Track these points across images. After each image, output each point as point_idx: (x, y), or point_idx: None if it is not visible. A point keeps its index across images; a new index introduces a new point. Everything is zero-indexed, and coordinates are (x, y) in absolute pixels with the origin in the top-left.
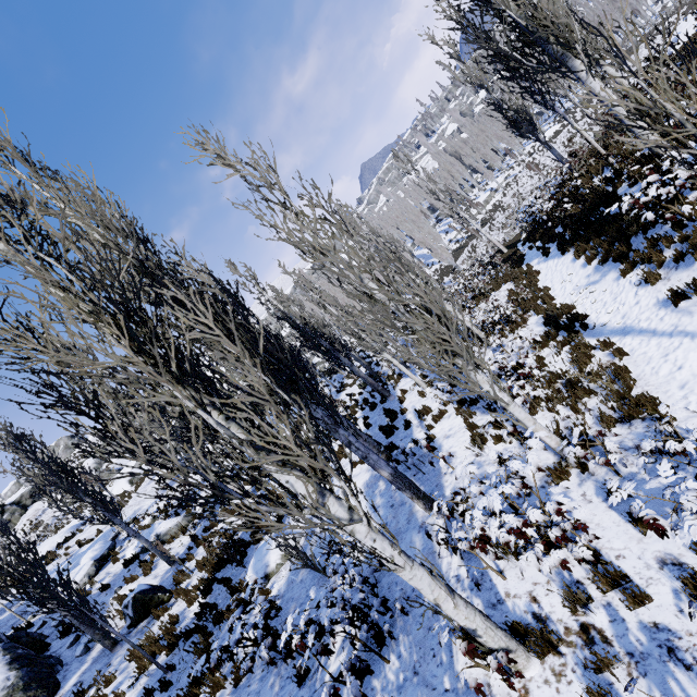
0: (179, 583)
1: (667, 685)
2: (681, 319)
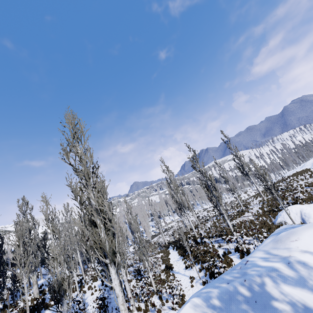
0: None
1: (153, 312)
2: (185, 272)
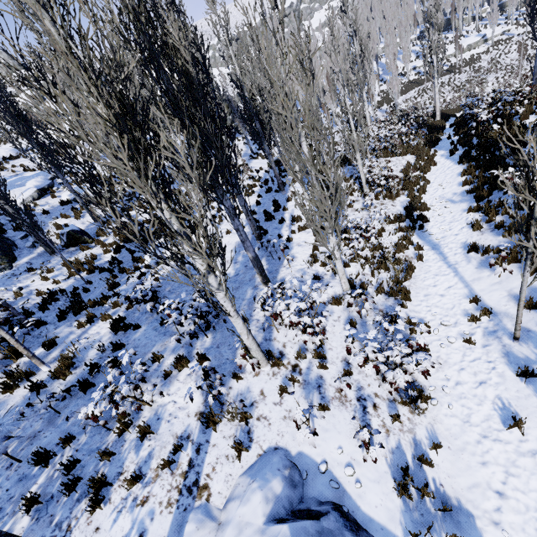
0: (99, 236)
1: (309, 394)
2: (462, 261)
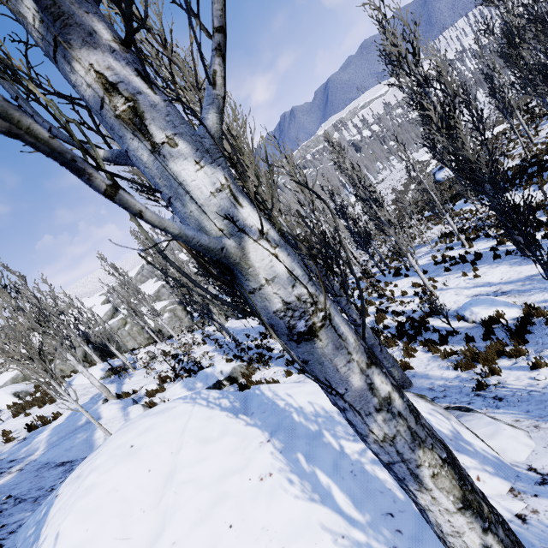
0: None
1: None
2: None
